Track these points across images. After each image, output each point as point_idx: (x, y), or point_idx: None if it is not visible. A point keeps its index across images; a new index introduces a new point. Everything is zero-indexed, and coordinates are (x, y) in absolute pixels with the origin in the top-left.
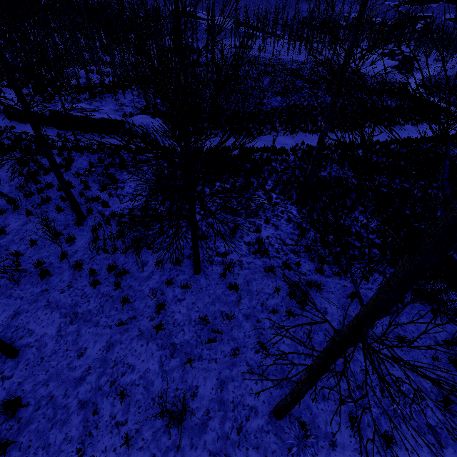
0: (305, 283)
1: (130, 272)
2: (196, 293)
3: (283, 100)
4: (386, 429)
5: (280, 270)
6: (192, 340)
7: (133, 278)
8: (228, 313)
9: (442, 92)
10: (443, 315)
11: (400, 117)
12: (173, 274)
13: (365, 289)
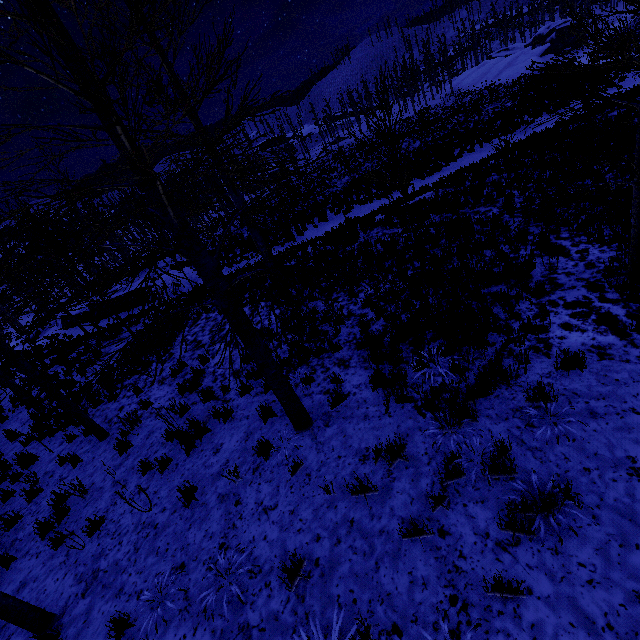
0: (211, 414)
1: (41, 458)
2: (83, 466)
3: (350, 178)
4: (169, 639)
5: (200, 405)
6: (36, 530)
7: (40, 464)
8: (99, 483)
9: (636, 39)
10: (409, 404)
11: (526, 114)
12: (79, 448)
13: (300, 397)
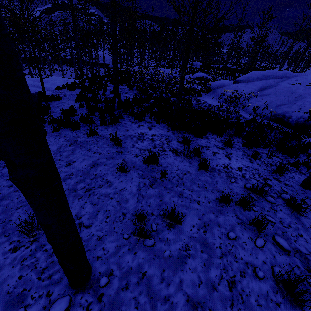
0: None
1: None
2: None
3: None
4: None
5: None
6: None
7: None
8: None
9: None
10: None
11: None
12: None
13: None
